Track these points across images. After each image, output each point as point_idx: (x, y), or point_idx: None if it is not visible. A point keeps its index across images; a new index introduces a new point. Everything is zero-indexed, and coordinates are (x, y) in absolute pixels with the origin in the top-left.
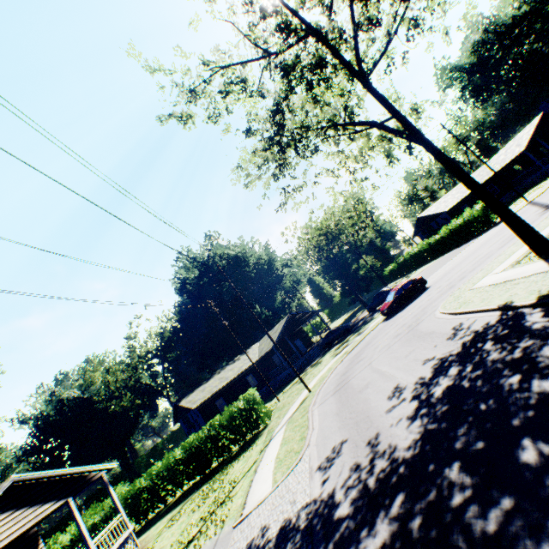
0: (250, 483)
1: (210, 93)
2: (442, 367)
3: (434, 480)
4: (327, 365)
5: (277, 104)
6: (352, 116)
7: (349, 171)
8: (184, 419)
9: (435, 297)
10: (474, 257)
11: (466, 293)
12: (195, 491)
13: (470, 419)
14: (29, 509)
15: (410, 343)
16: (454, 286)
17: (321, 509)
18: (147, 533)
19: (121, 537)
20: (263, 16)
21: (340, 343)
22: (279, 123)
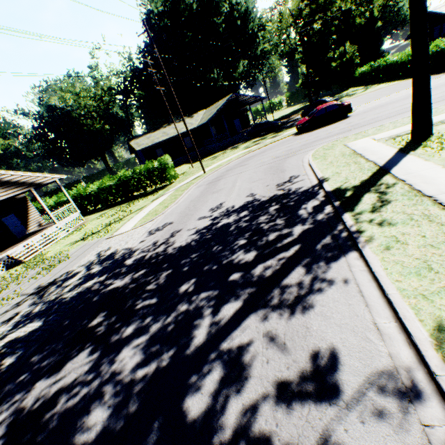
0: (130, 219)
1: None
2: (245, 207)
3: (157, 273)
4: (233, 155)
5: None
6: None
7: None
8: (135, 153)
9: (333, 134)
10: (405, 103)
11: (338, 147)
12: (120, 205)
13: (203, 252)
14: (2, 189)
15: (268, 172)
16: (351, 131)
17: (127, 254)
18: (92, 216)
19: (72, 215)
20: None
21: (261, 138)
22: None
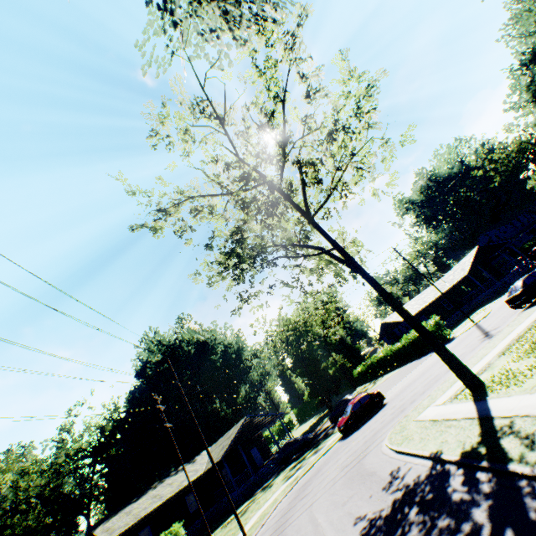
0: None
1: (179, 214)
2: (368, 535)
3: None
4: (274, 493)
5: (236, 227)
6: (308, 239)
7: (301, 285)
8: None
9: (387, 419)
10: (427, 376)
11: (410, 424)
12: None
13: None
14: None
15: (352, 483)
16: (404, 410)
17: None
18: None
19: None
20: (227, 169)
21: (297, 460)
22: (236, 243)
